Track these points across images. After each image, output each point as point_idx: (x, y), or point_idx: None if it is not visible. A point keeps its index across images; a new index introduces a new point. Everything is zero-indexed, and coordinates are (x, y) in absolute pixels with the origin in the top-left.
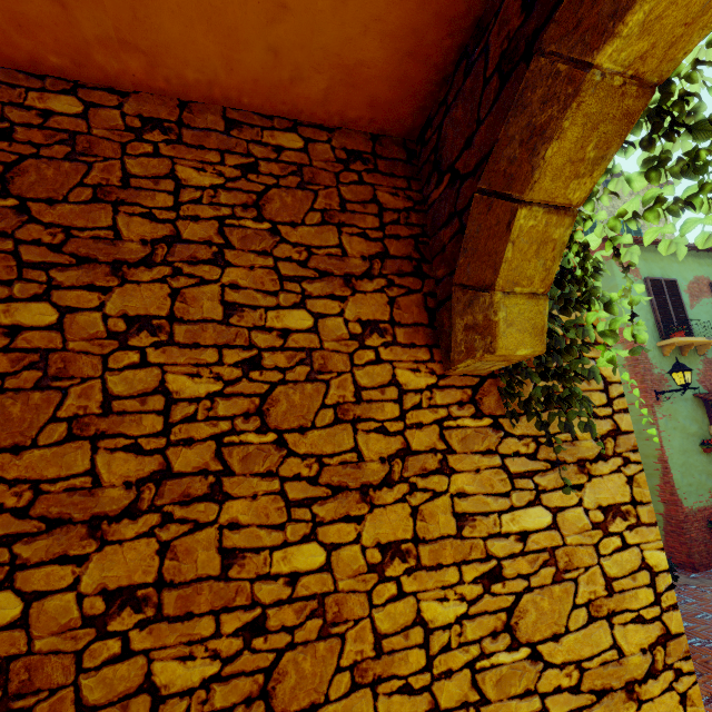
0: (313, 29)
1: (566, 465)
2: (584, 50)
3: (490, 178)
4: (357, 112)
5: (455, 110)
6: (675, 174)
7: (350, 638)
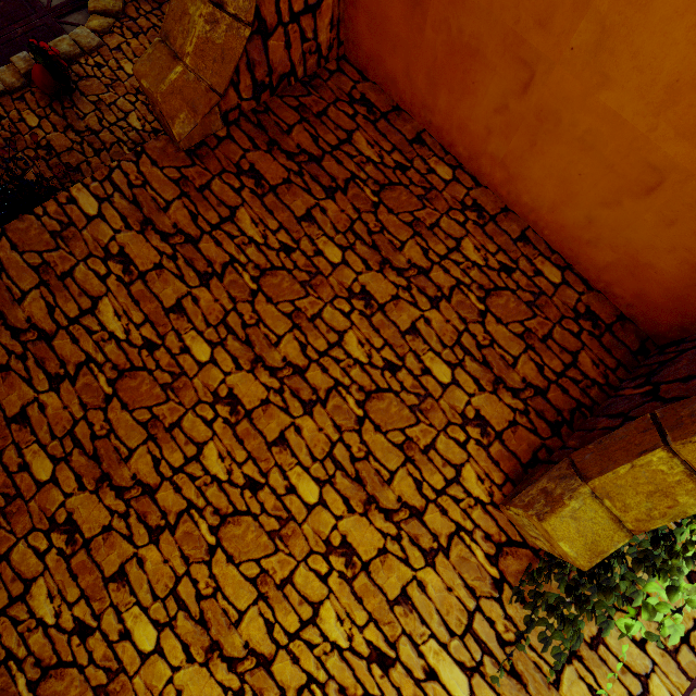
0: (630, 225)
1: (524, 689)
2: None
3: (668, 412)
4: (622, 292)
5: None
6: None
7: (279, 557)
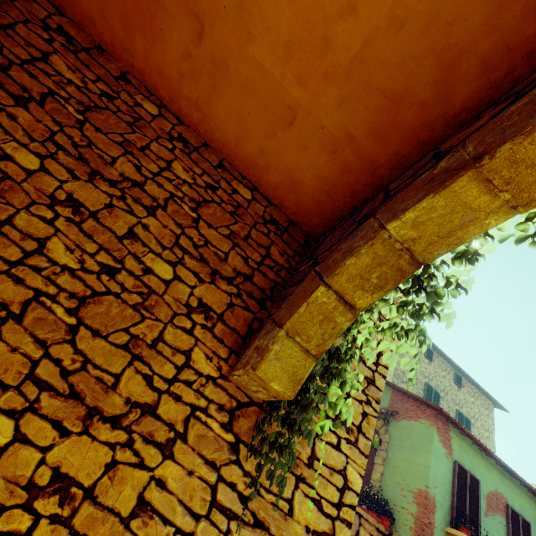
0: (284, 152)
1: (267, 533)
2: (387, 220)
3: (322, 265)
4: (289, 204)
5: (336, 232)
6: (410, 315)
7: None
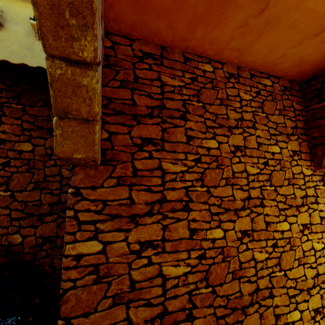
0: (303, 49)
1: None
2: None
3: None
4: (291, 73)
5: None
6: None
7: (297, 251)
